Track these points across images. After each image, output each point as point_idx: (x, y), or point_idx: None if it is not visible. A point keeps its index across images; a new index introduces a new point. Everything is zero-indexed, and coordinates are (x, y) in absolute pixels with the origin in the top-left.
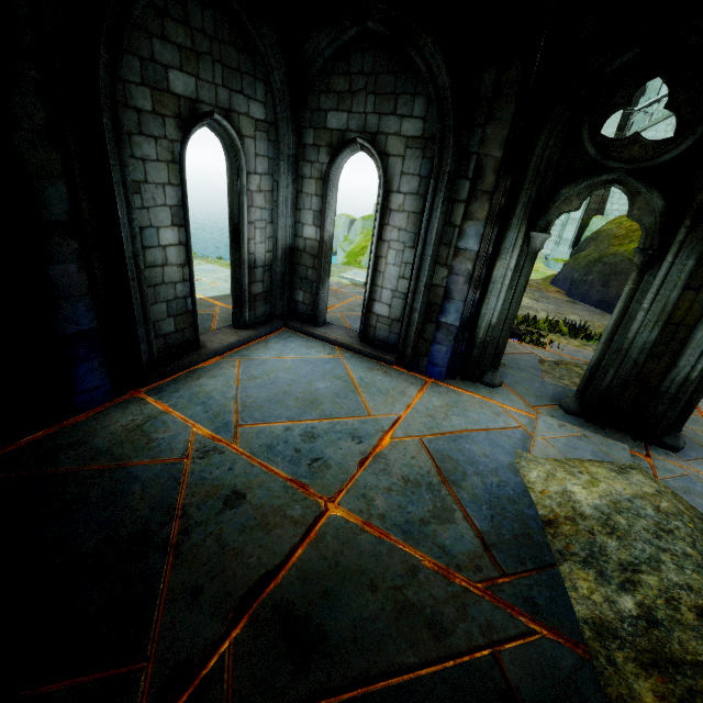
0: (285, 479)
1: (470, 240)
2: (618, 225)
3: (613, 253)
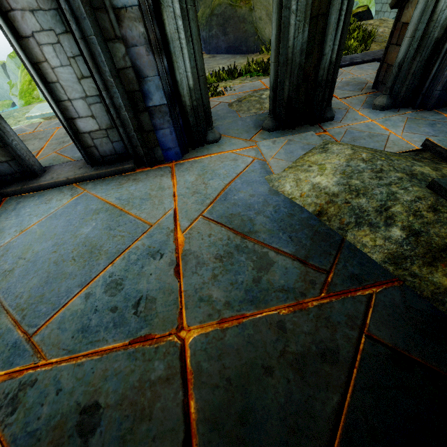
0: (124, 348)
1: None
2: None
3: (218, 3)
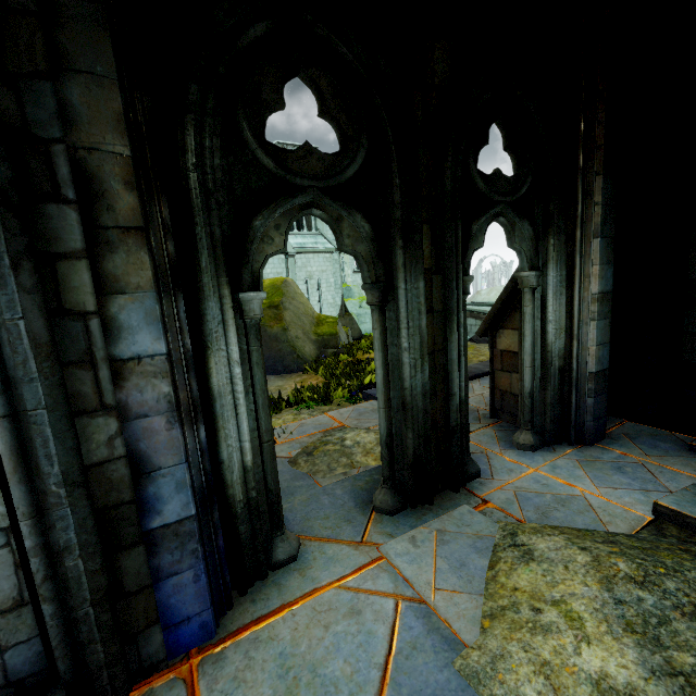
0: None
1: (139, 334)
2: None
3: None
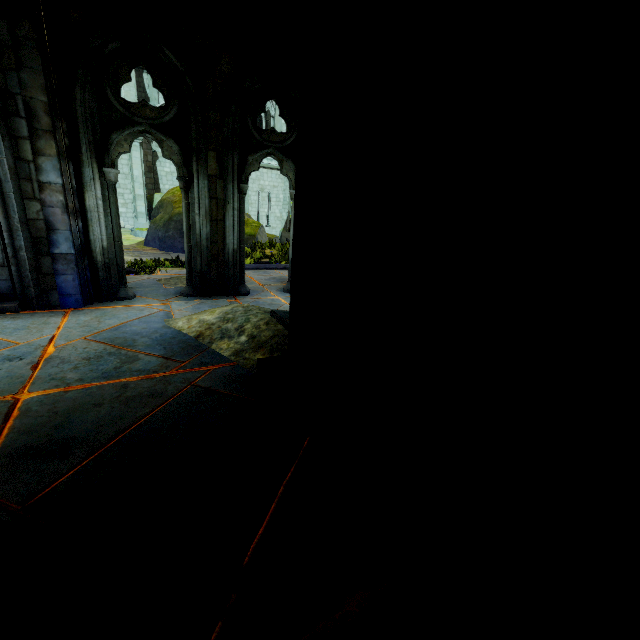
0: None
1: (51, 174)
2: (173, 194)
3: (178, 213)
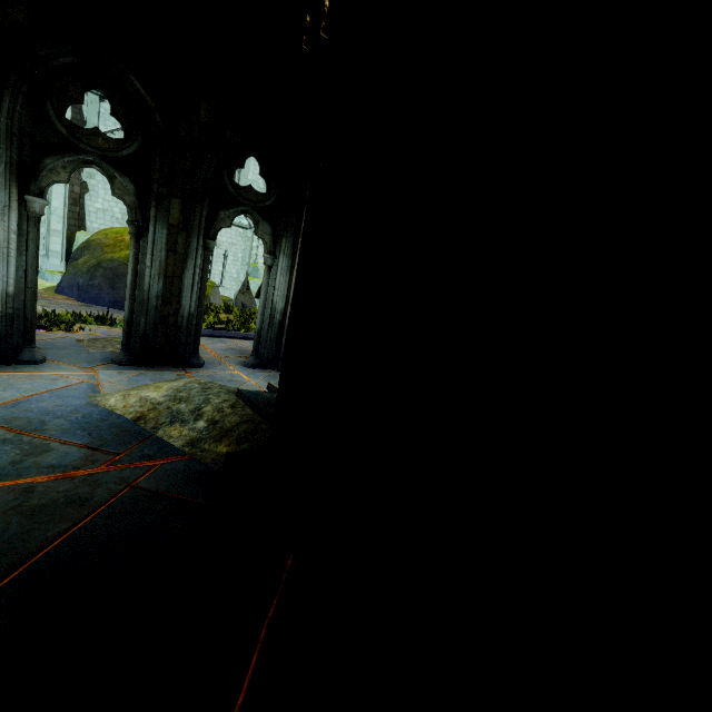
0: None
1: None
2: (106, 236)
3: (110, 259)
